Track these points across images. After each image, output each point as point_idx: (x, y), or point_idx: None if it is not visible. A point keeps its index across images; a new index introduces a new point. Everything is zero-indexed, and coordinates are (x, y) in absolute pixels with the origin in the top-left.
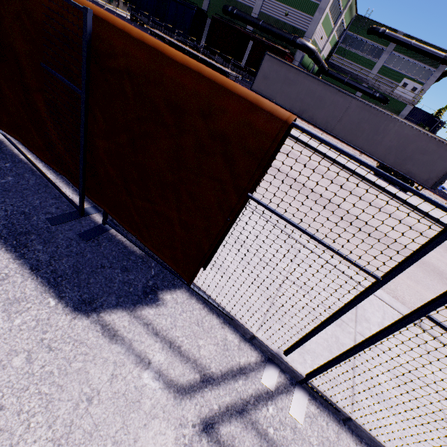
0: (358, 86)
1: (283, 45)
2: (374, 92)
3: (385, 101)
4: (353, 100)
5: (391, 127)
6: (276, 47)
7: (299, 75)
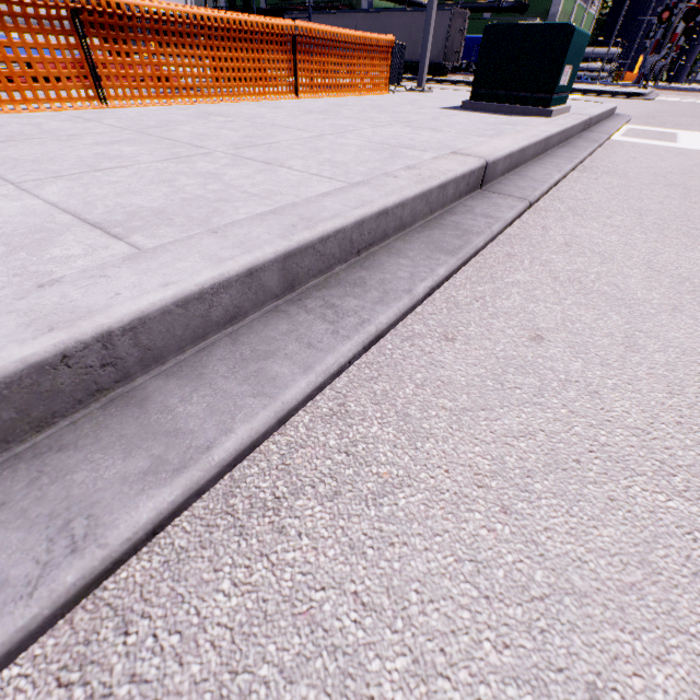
0: (477, 6)
1: (333, 1)
2: (499, 3)
3: (519, 7)
4: (357, 16)
5: (392, 22)
6: (327, 7)
7: (313, 18)
